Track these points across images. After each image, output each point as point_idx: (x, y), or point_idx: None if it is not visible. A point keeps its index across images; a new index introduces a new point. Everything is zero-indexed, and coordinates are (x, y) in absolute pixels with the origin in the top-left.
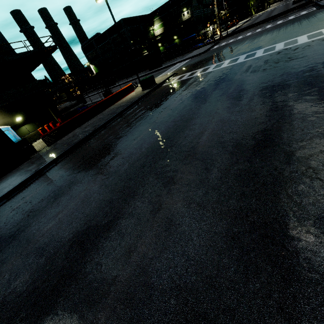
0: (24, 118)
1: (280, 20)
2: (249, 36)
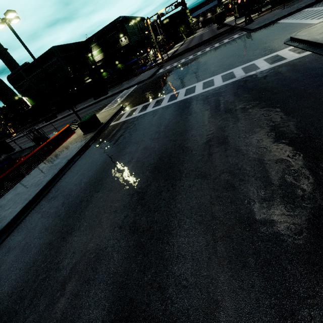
0: None
1: (216, 43)
2: (193, 59)
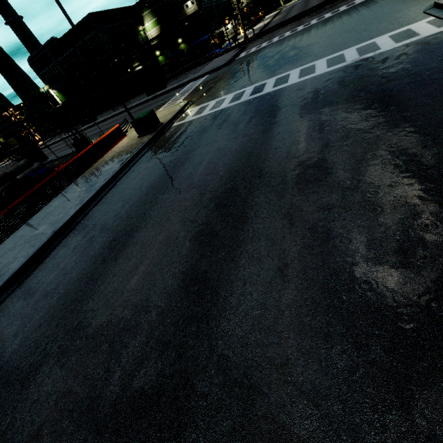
0: None
1: (328, 12)
2: (290, 37)
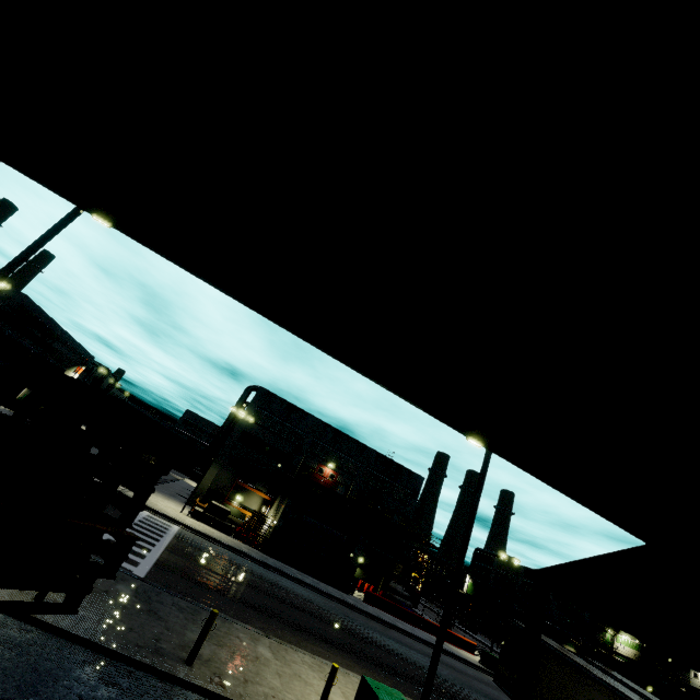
0: (363, 563)
1: None
2: None
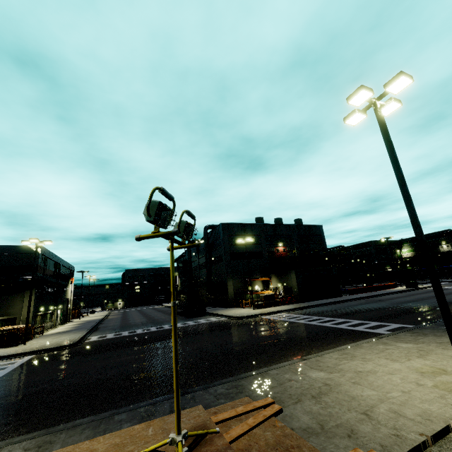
0: None
1: None
2: None
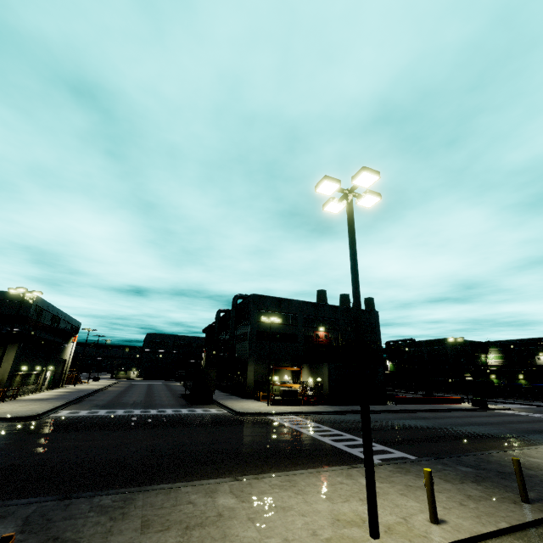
0: None
1: None
2: None
